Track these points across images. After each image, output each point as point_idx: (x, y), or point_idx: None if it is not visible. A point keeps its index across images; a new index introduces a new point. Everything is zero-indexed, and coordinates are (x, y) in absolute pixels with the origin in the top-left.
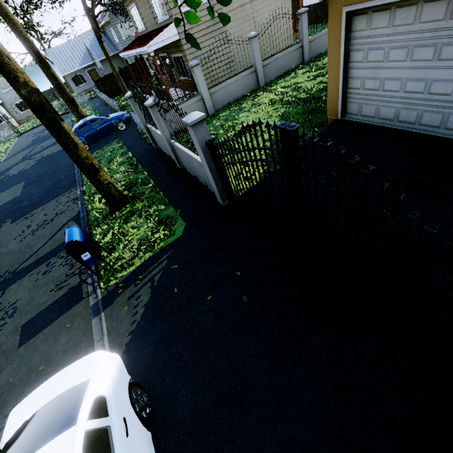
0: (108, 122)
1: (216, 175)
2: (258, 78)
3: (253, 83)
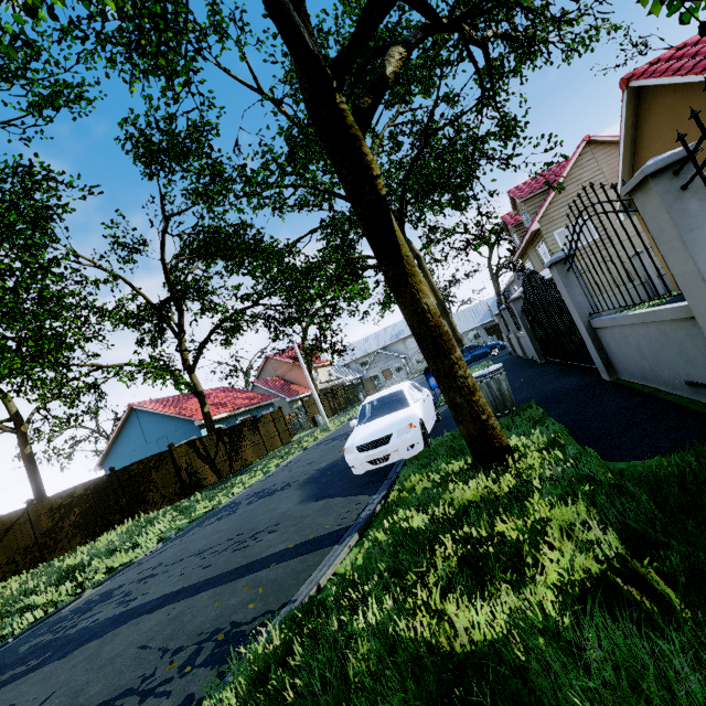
0: (482, 348)
1: (532, 336)
2: (652, 288)
3: (644, 293)
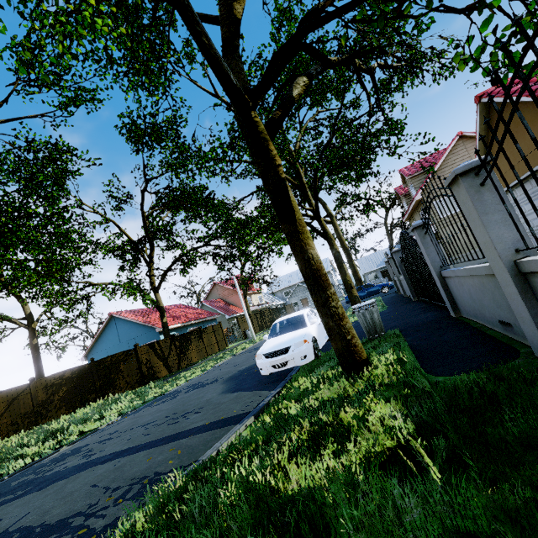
0: (376, 287)
1: (408, 279)
2: None
3: None
